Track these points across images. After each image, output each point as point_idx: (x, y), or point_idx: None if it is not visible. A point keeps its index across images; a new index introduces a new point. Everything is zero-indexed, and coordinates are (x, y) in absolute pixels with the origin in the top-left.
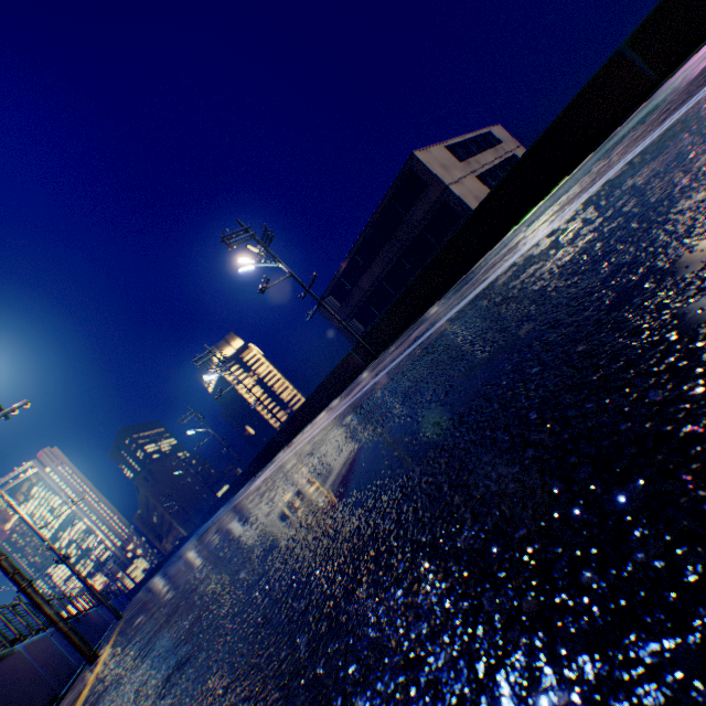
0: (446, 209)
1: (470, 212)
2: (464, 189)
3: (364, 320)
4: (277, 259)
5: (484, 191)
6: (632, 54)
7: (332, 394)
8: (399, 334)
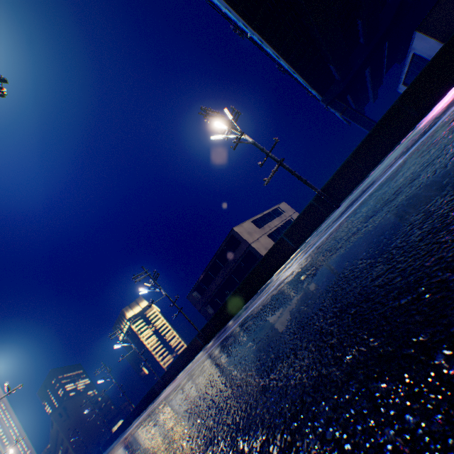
0: (251, 252)
1: (262, 256)
2: (260, 243)
3: (214, 306)
4: (160, 286)
5: (271, 243)
6: (286, 238)
7: (187, 360)
8: (219, 330)
